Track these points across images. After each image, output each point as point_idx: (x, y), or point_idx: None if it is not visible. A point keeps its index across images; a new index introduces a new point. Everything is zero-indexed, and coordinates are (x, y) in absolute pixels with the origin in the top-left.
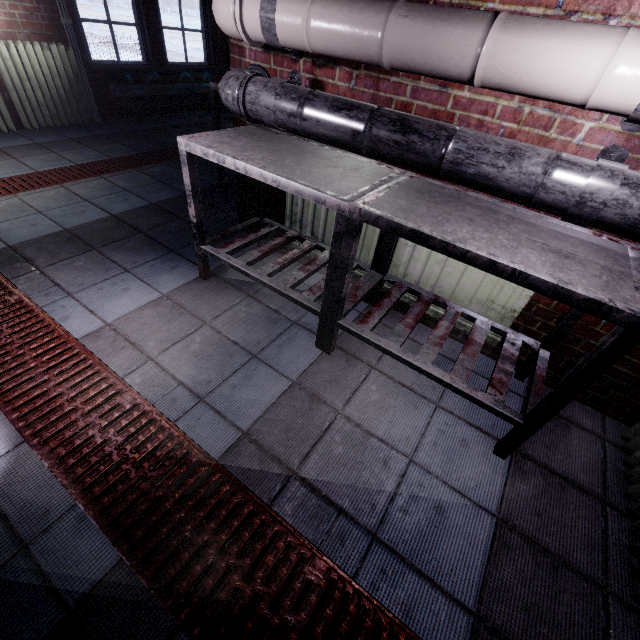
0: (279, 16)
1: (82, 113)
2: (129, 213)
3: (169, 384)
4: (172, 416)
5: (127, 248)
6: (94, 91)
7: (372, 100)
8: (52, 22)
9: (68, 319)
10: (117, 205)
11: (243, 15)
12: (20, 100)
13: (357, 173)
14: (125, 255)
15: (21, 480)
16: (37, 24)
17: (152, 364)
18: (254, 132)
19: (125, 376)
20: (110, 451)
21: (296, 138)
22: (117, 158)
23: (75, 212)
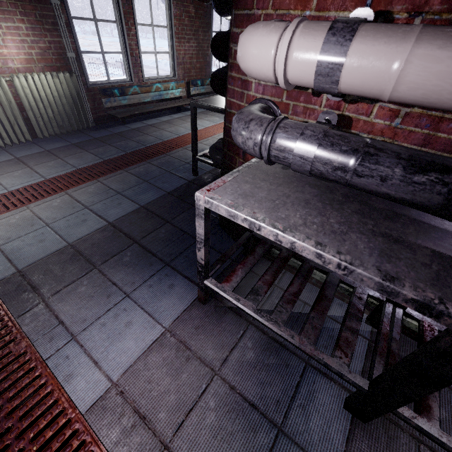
0: (351, 59)
1: (81, 121)
2: (123, 219)
3: None
4: None
5: (125, 264)
6: (90, 104)
7: (424, 140)
8: (60, 56)
9: (72, 378)
10: (112, 210)
11: (288, 58)
12: (35, 117)
13: (425, 236)
14: (124, 273)
15: None
16: (49, 59)
17: None
18: (265, 169)
19: None
20: None
21: None
22: (109, 160)
23: (77, 222)
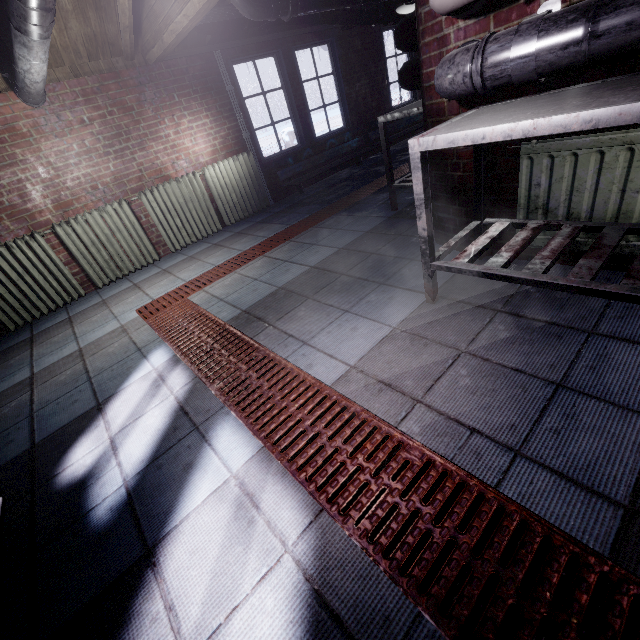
0: None
1: (261, 201)
2: (324, 261)
3: (458, 432)
4: (487, 478)
5: (337, 291)
6: (267, 181)
7: None
8: (237, 140)
9: (312, 366)
10: (312, 258)
11: None
12: (223, 205)
13: None
14: (338, 297)
15: (337, 564)
16: (229, 145)
17: (422, 407)
18: (482, 111)
19: (398, 424)
20: (428, 529)
21: (543, 94)
22: (296, 224)
23: (281, 272)
